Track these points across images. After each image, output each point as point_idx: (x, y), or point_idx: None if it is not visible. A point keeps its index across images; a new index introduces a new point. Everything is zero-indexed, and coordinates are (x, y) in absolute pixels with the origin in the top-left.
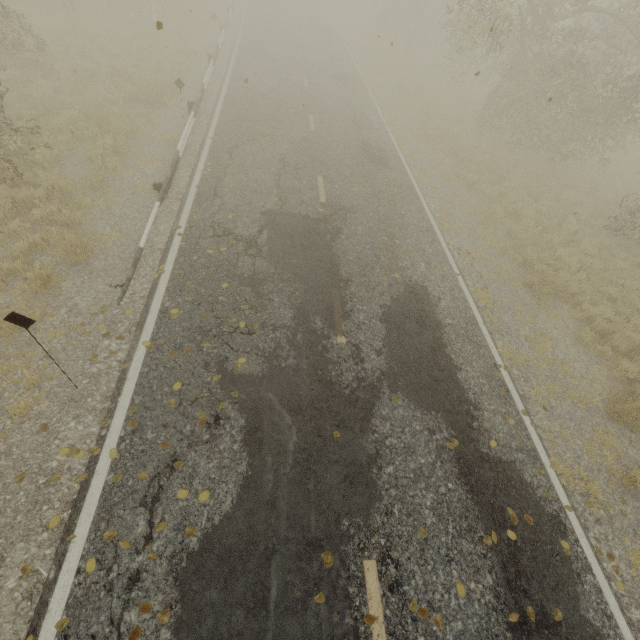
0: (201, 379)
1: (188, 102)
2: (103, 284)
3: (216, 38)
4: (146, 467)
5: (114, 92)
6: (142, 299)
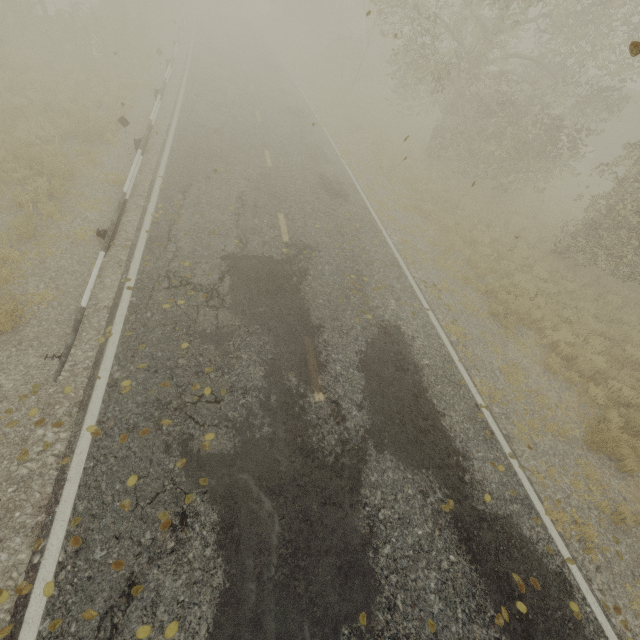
0: (161, 467)
1: (134, 139)
2: (36, 356)
3: (162, 72)
4: (94, 601)
5: (48, 129)
6: (85, 371)
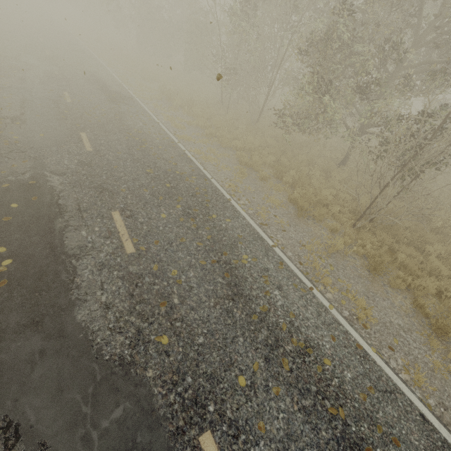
0: None
1: None
2: None
3: None
4: None
5: None
6: None
